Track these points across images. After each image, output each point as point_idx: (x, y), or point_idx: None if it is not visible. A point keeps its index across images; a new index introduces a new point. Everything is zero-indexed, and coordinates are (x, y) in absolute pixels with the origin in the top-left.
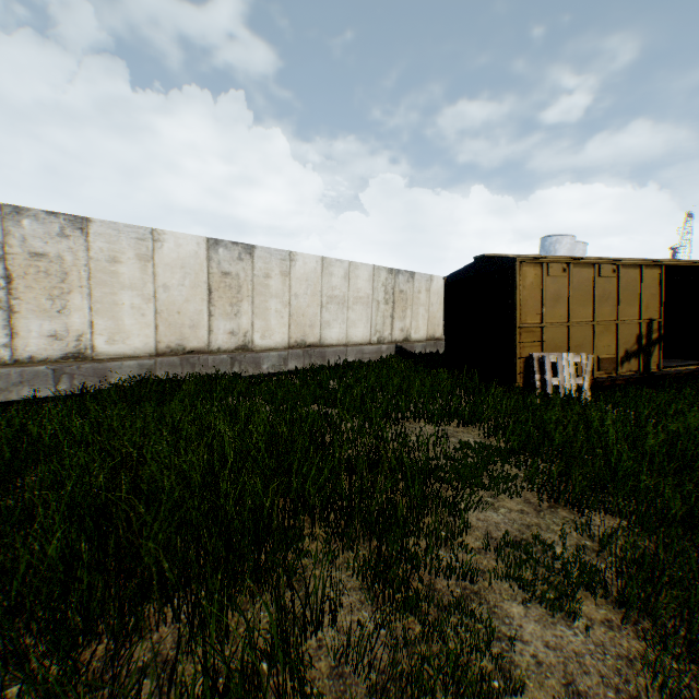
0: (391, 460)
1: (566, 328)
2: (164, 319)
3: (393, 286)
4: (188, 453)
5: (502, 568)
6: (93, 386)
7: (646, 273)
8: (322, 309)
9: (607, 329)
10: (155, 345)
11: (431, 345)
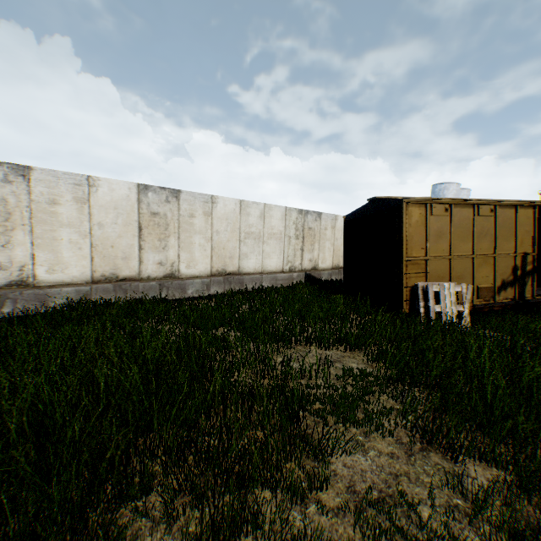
0: (268, 391)
1: (448, 260)
2: (99, 252)
3: (303, 224)
4: (64, 386)
5: (359, 539)
6: (29, 309)
7: (520, 212)
8: (241, 243)
9: (486, 261)
10: (91, 274)
11: (336, 273)
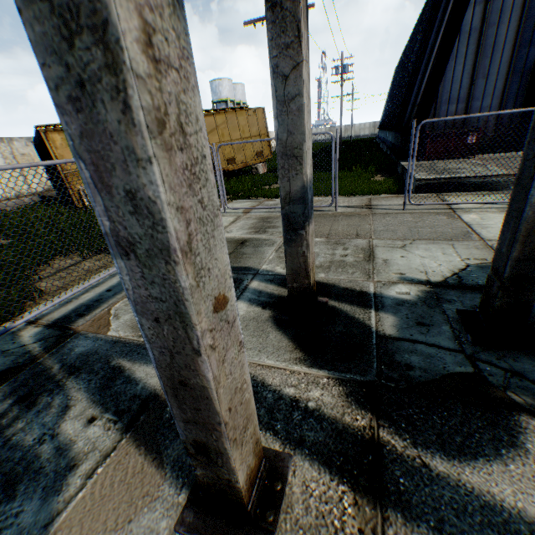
0: None
1: None
2: None
3: (13, 152)
4: None
5: None
6: None
7: None
8: None
9: None
10: None
11: None
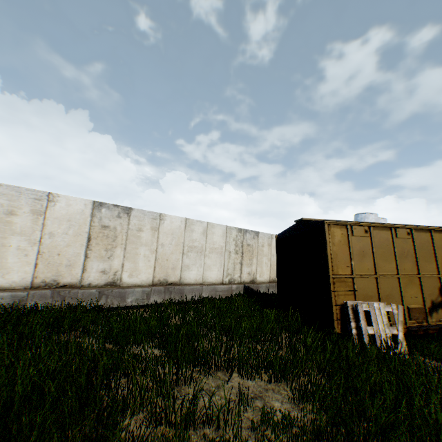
0: None
1: (374, 279)
2: (45, 259)
3: (242, 241)
4: None
5: None
6: None
7: (435, 236)
8: (183, 256)
9: (411, 281)
10: (32, 280)
11: (274, 286)
